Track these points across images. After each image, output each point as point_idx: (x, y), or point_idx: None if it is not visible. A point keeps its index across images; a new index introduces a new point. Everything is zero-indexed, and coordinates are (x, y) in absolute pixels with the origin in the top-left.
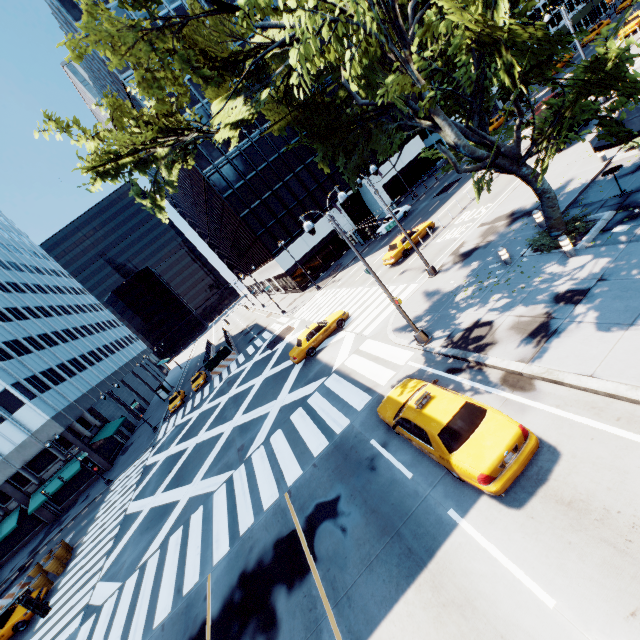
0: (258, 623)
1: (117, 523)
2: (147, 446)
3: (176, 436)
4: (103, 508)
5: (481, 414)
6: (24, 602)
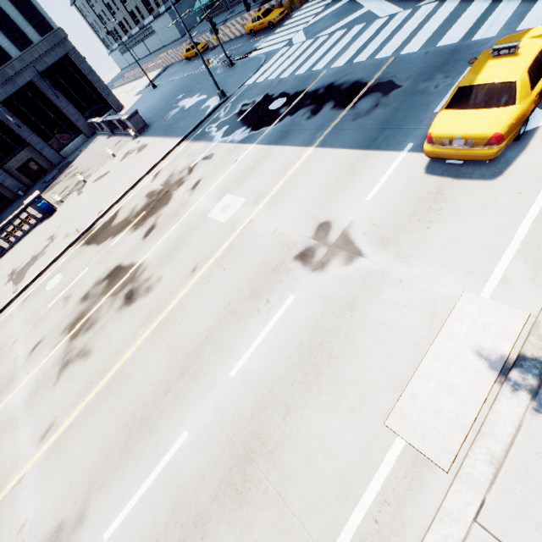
0: (313, 108)
1: None
2: None
3: None
4: None
5: (504, 103)
6: None
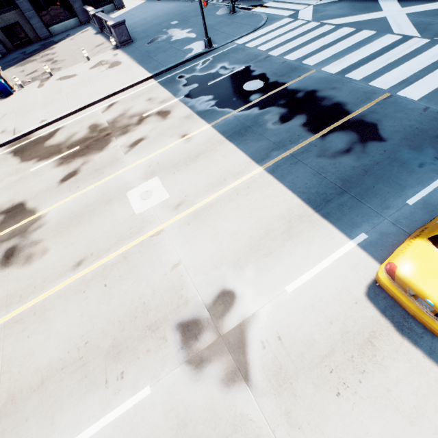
0: (284, 113)
1: None
2: None
3: None
4: None
5: None
6: None
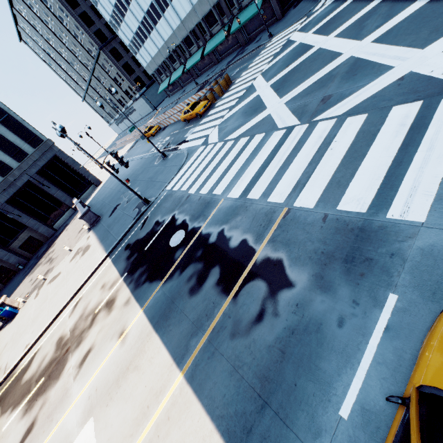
0: (200, 271)
1: (246, 87)
2: (305, 12)
3: (322, 18)
4: (254, 62)
5: None
6: (113, 157)
